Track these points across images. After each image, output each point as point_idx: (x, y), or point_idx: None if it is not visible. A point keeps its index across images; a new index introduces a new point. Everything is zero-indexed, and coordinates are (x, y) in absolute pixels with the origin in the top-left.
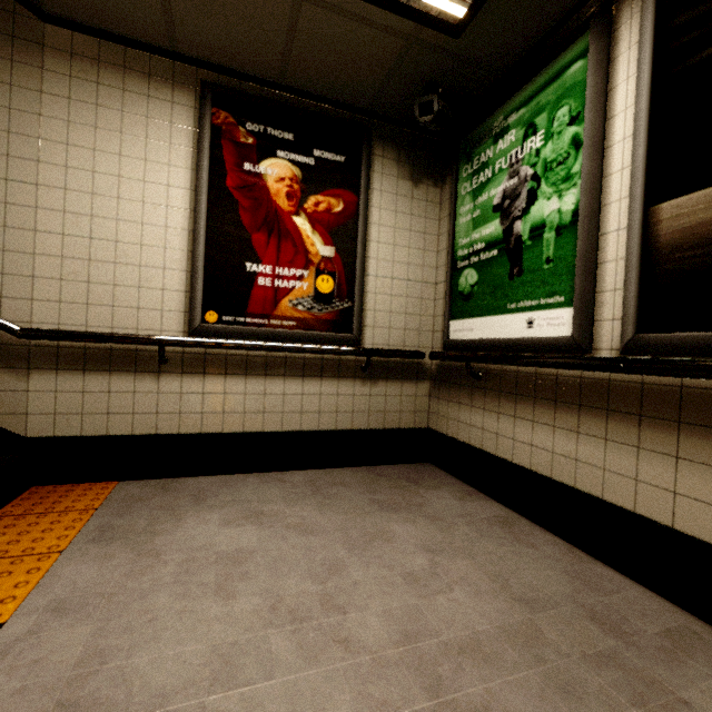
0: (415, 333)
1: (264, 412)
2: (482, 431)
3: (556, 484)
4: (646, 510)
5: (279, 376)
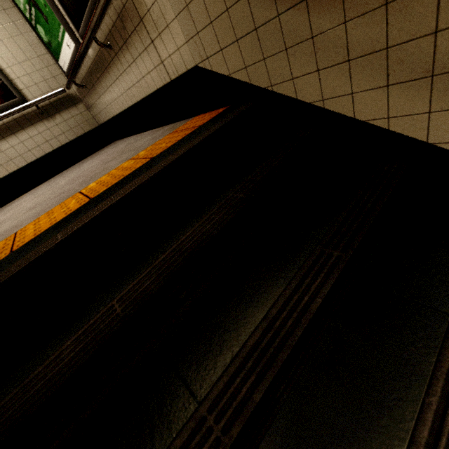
0: (52, 79)
1: (10, 160)
2: (103, 111)
3: (121, 114)
4: (129, 103)
5: (1, 140)
